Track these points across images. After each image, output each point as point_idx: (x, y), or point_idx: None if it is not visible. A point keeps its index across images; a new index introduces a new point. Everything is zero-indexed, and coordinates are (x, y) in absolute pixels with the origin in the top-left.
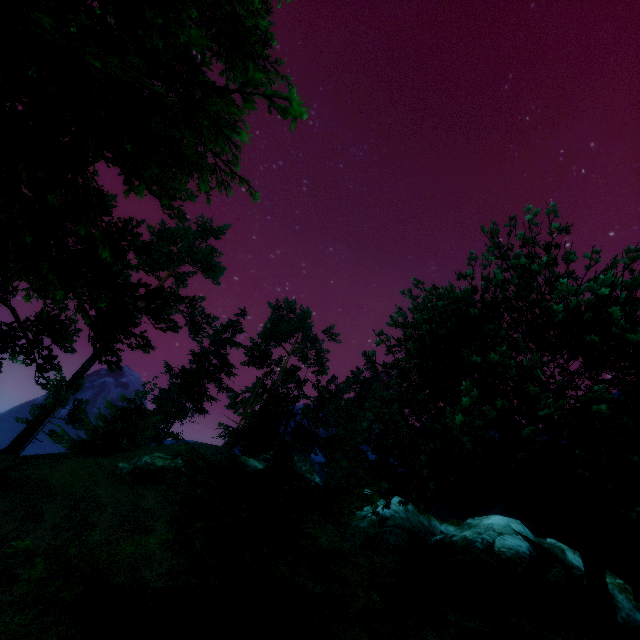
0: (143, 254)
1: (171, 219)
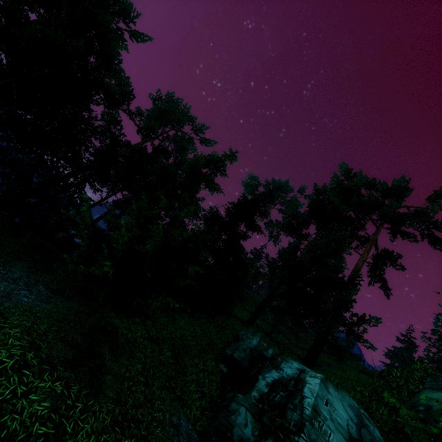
0: (356, 239)
1: (390, 239)
